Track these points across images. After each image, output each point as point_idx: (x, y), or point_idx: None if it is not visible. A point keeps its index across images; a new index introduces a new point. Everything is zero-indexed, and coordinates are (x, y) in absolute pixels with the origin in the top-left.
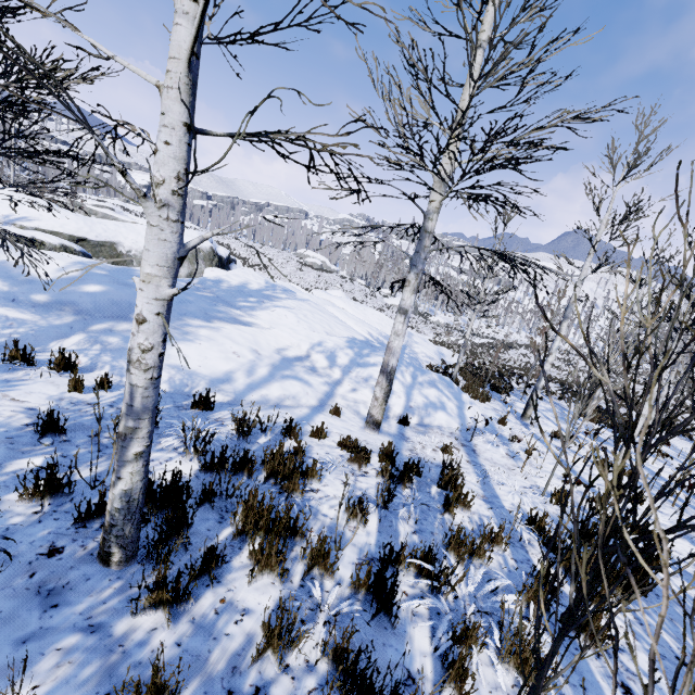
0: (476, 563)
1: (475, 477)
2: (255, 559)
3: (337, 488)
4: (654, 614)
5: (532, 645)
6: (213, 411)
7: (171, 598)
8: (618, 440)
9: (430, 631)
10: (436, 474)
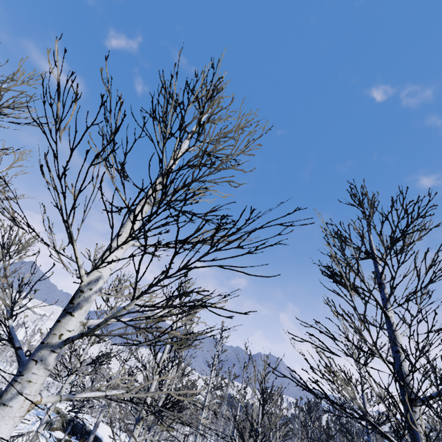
0: None
1: None
2: None
3: None
4: None
5: None
6: None
7: None
8: None
9: None
10: None
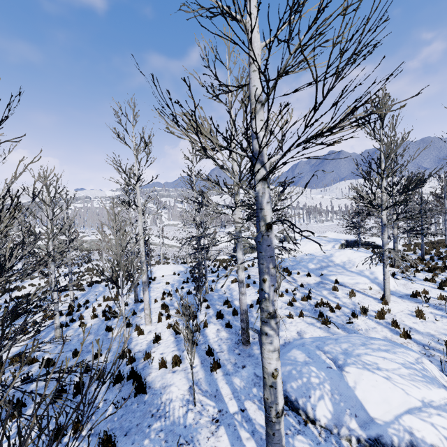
0: None
1: None
2: None
3: None
4: None
5: None
6: None
7: None
8: None
9: None
10: None
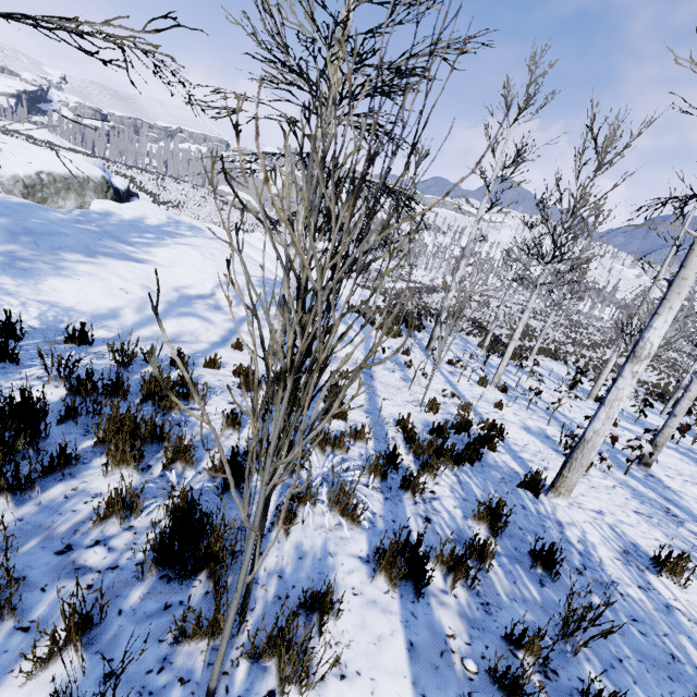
0: (338, 453)
1: (364, 395)
2: (108, 455)
3: (221, 406)
4: (474, 477)
5: (364, 501)
6: (93, 345)
7: (5, 482)
8: (298, 291)
9: (277, 498)
10: (327, 394)
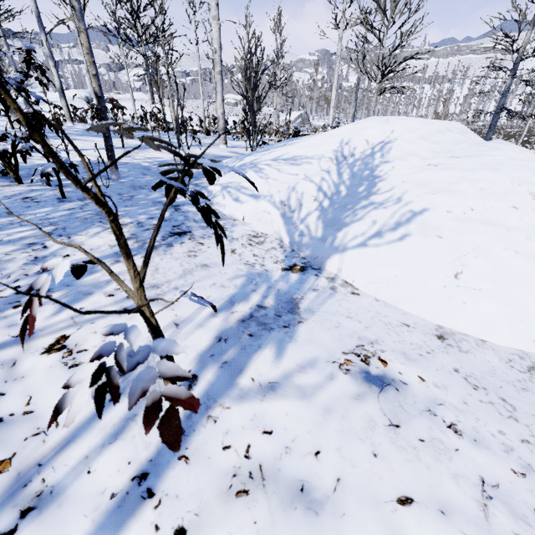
0: None
1: None
2: None
3: None
4: None
5: None
6: None
7: None
8: None
9: None
10: None
